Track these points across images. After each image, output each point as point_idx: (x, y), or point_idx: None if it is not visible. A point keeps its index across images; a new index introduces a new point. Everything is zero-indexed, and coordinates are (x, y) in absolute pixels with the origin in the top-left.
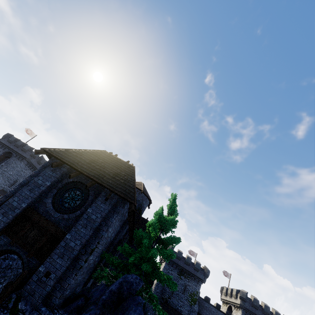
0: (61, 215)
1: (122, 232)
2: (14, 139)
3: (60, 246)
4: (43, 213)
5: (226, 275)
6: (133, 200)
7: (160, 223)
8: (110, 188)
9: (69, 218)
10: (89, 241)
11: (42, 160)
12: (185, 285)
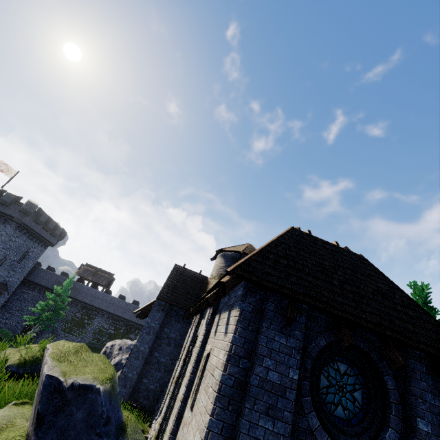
0: None
1: None
2: None
3: None
4: None
5: None
6: None
7: None
8: None
9: None
10: None
11: (42, 217)
12: None
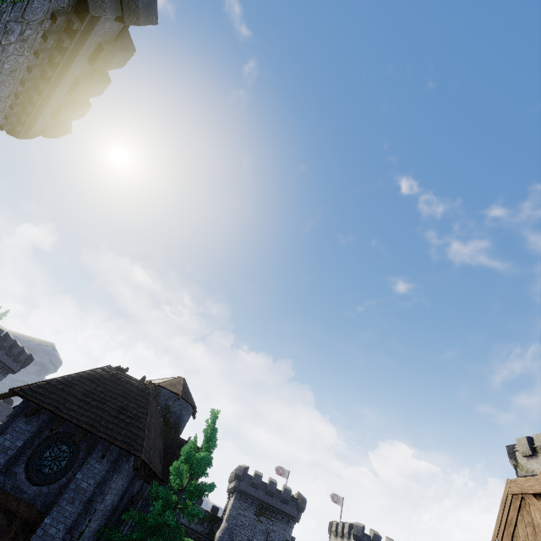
0: (39, 488)
1: (134, 486)
2: None
3: (36, 537)
4: (11, 490)
5: (336, 500)
6: (140, 450)
7: (188, 465)
8: (109, 439)
9: (49, 491)
10: (78, 521)
11: (6, 342)
12: (267, 531)
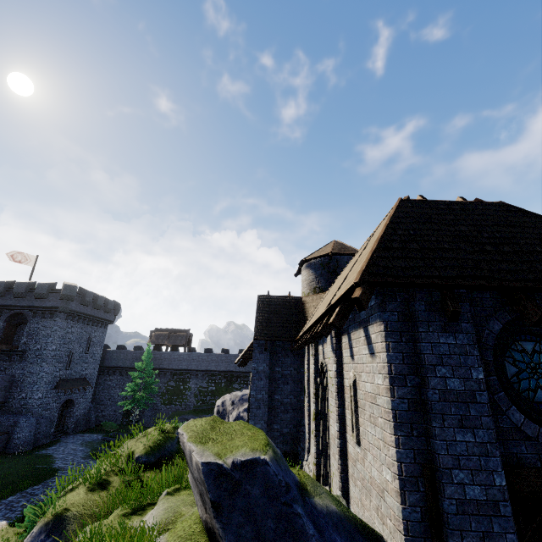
0: None
1: None
2: (3, 286)
3: None
4: (541, 461)
5: None
6: None
7: None
8: None
9: None
10: None
11: (86, 296)
12: None
